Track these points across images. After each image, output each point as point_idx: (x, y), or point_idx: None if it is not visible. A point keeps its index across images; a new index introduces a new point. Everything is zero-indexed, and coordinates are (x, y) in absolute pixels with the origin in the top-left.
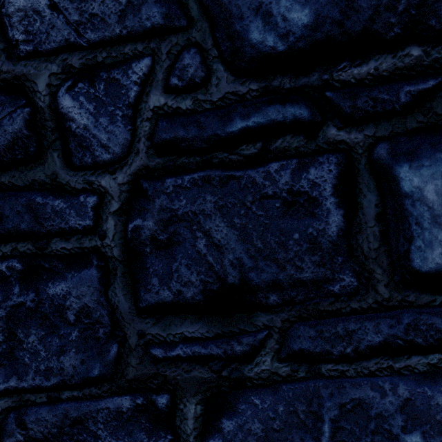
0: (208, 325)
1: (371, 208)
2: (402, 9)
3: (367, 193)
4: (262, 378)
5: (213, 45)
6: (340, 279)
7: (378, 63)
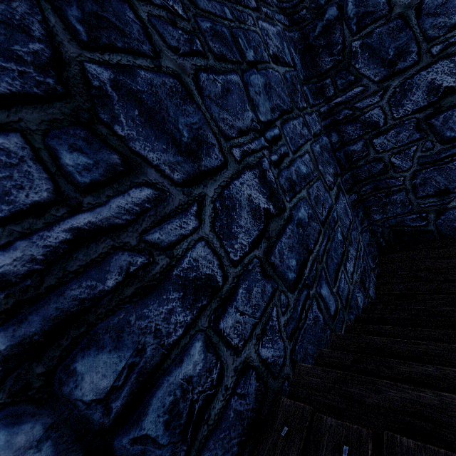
0: (436, 198)
1: None
2: None
3: None
4: (452, 207)
5: (435, 139)
6: None
7: None
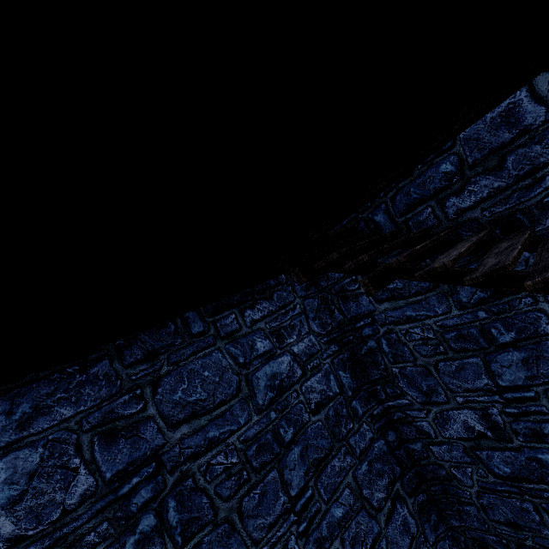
0: (510, 529)
1: (546, 517)
2: (535, 475)
3: (544, 513)
4: (530, 546)
5: (486, 470)
6: (544, 531)
7: (534, 485)
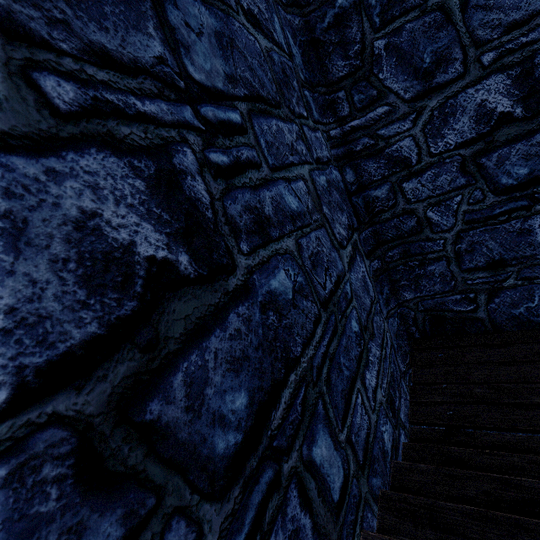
0: (488, 273)
1: None
2: None
3: None
4: (509, 286)
5: (486, 187)
6: None
7: None
